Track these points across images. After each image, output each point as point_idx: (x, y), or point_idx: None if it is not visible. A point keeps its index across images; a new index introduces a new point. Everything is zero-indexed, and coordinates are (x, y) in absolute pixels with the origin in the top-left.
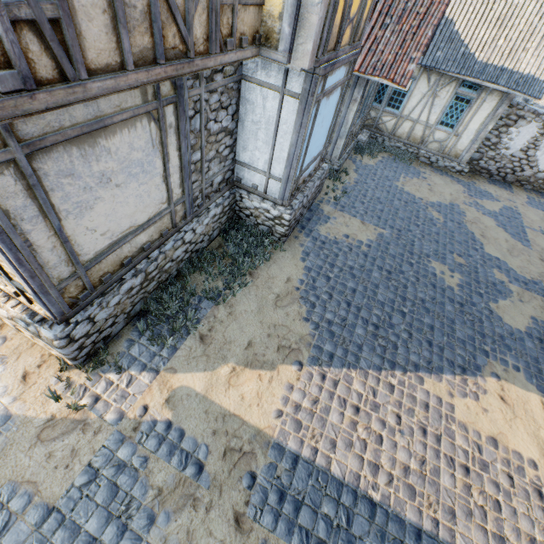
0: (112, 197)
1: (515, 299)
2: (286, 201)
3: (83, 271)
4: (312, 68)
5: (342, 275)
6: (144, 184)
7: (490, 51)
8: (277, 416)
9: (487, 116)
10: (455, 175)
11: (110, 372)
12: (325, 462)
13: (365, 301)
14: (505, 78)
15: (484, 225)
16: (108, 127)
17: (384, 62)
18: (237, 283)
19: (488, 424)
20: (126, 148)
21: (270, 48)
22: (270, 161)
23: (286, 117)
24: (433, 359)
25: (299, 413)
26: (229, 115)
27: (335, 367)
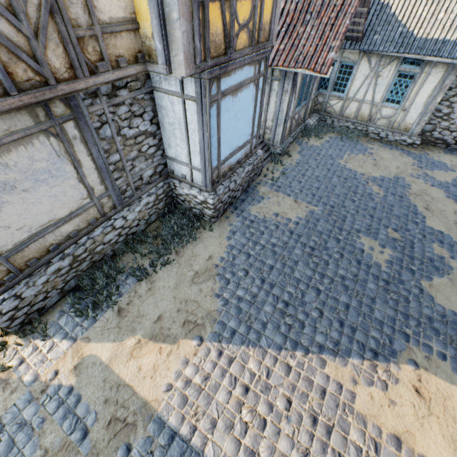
0: (22, 200)
1: (455, 277)
2: (209, 187)
3: (3, 259)
4: (198, 74)
5: (263, 253)
6: (57, 186)
7: (429, 26)
8: (166, 389)
9: (434, 89)
10: (406, 148)
11: (39, 339)
12: (201, 443)
13: (281, 278)
14: (447, 50)
15: (431, 197)
16: (0, 147)
17: (305, 54)
18: (161, 261)
19: (393, 419)
20: (26, 161)
21: (154, 63)
22: (189, 154)
23: (191, 117)
24: (341, 341)
25: (188, 389)
26: (146, 120)
27: (234, 344)
